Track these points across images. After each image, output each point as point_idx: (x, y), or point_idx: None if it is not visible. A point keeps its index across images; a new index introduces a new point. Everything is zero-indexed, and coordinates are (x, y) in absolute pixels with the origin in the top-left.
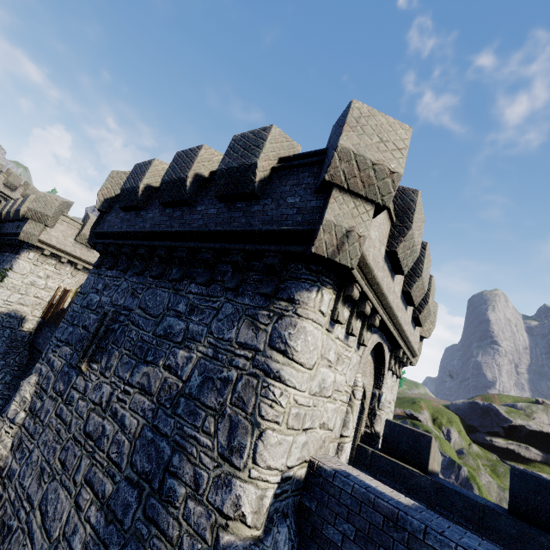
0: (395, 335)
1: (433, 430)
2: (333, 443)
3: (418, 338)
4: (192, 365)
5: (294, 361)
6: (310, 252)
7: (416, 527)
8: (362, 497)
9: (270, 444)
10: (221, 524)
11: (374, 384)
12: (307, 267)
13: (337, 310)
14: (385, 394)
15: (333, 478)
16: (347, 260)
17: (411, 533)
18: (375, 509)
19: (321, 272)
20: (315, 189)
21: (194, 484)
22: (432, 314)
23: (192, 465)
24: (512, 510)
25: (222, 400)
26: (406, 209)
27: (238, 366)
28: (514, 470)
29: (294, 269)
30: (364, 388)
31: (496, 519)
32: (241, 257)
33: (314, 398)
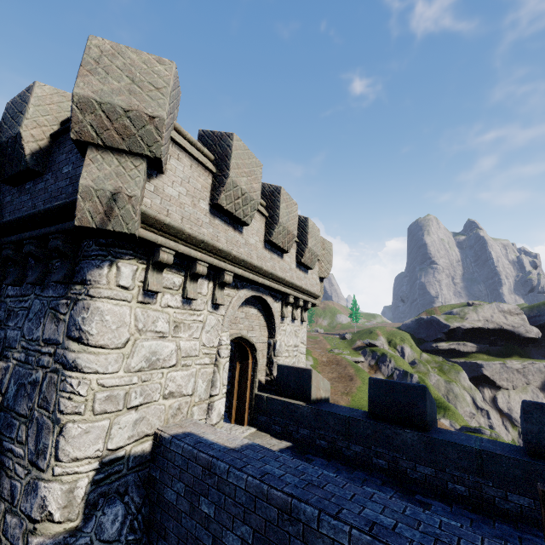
0: (270, 285)
1: (388, 352)
2: (199, 405)
3: (318, 279)
4: (9, 375)
5: (90, 346)
6: (75, 226)
7: (222, 469)
8: (188, 454)
9: (71, 437)
10: (30, 530)
11: (268, 335)
12: (96, 242)
13: (147, 280)
14: (280, 341)
15: (170, 444)
16: (122, 226)
17: (219, 476)
18: (197, 462)
19: (112, 244)
20: (79, 152)
21: (11, 497)
22: (328, 254)
23: (9, 479)
24: (371, 414)
25: (31, 405)
26: (224, 156)
27: (43, 365)
28: (370, 380)
29: (86, 247)
30: (252, 341)
31: (357, 426)
32: (34, 246)
33: (142, 373)
